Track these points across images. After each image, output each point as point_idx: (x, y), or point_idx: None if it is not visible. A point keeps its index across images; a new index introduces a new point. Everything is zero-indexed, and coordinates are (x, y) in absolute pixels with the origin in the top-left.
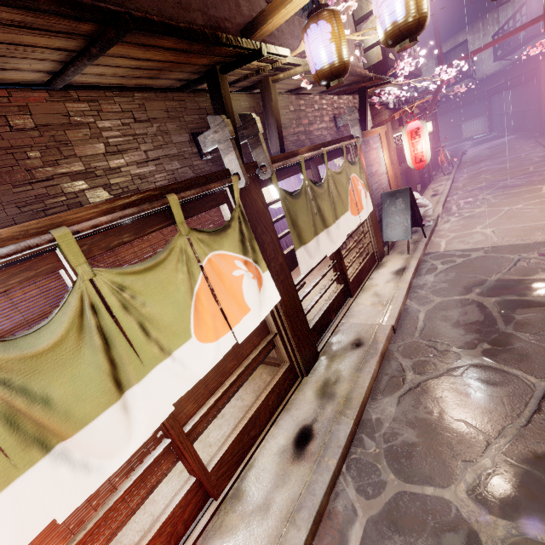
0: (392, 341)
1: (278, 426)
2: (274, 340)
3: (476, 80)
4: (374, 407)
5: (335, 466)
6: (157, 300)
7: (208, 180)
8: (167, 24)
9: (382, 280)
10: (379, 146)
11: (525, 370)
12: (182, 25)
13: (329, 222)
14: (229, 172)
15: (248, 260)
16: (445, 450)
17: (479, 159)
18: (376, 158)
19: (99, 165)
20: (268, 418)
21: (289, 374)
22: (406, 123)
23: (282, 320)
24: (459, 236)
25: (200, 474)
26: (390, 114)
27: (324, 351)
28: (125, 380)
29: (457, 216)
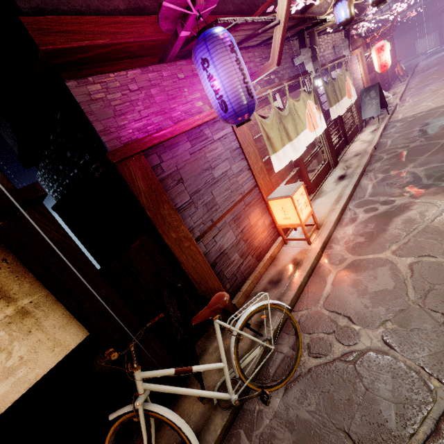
0: (374, 152)
1: (328, 179)
2: (320, 152)
3: (428, 1)
4: (370, 167)
5: (358, 176)
6: (300, 112)
7: (303, 74)
8: (309, 18)
9: (364, 136)
10: (357, 62)
11: (438, 140)
12: (311, 17)
13: (339, 99)
14: (308, 72)
15: (317, 107)
16: (402, 164)
17: (429, 67)
18: (356, 70)
19: (275, 70)
20: (323, 177)
21: (328, 165)
22: (372, 45)
23: (325, 140)
24: (410, 110)
25: (309, 181)
26: (362, 41)
27: (340, 161)
28: (297, 133)
29: (410, 102)
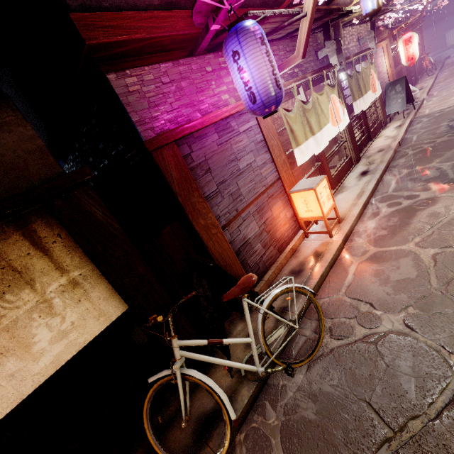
0: (399, 148)
1: (350, 175)
2: (342, 147)
3: None
4: (394, 163)
5: (381, 172)
6: (323, 106)
7: (327, 67)
8: (335, 9)
9: (389, 132)
10: (382, 54)
11: None
12: (337, 8)
13: (363, 93)
14: (332, 65)
15: (340, 101)
16: (428, 160)
17: None
18: (381, 63)
19: (299, 63)
20: (345, 173)
21: (350, 161)
22: (398, 37)
23: (347, 135)
24: (438, 105)
25: (330, 176)
26: (388, 32)
27: (362, 158)
28: (320, 127)
29: (438, 96)
